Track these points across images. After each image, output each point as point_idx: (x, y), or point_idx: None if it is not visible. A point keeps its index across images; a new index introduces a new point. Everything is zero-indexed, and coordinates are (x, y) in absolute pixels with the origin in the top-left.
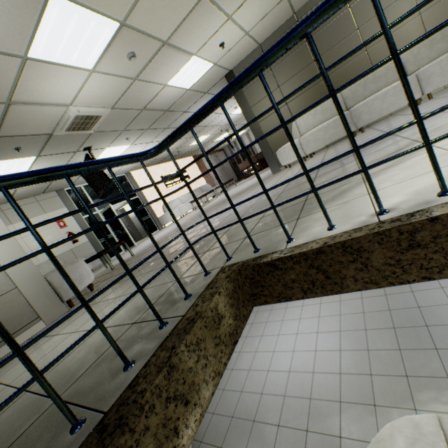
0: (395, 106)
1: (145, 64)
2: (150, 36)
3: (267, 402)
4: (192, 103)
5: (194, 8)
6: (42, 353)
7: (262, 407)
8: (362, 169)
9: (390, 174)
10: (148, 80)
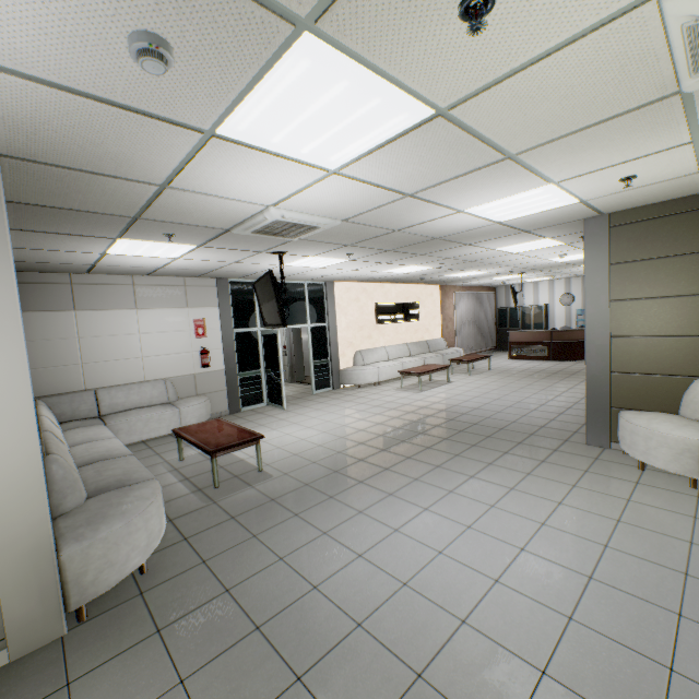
0: None
1: None
2: None
3: (312, 612)
4: None
5: None
6: None
7: (295, 614)
8: None
9: None
10: None
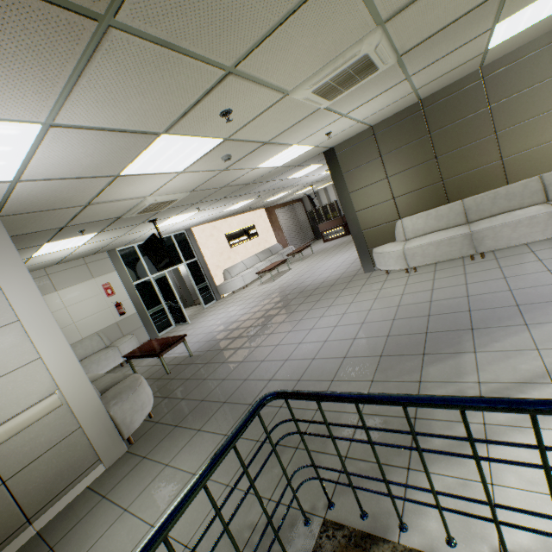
0: (527, 239)
1: (239, 158)
2: (251, 140)
3: None
4: (279, 174)
5: (307, 117)
6: (120, 547)
7: None
8: (493, 521)
9: (517, 453)
10: (238, 168)
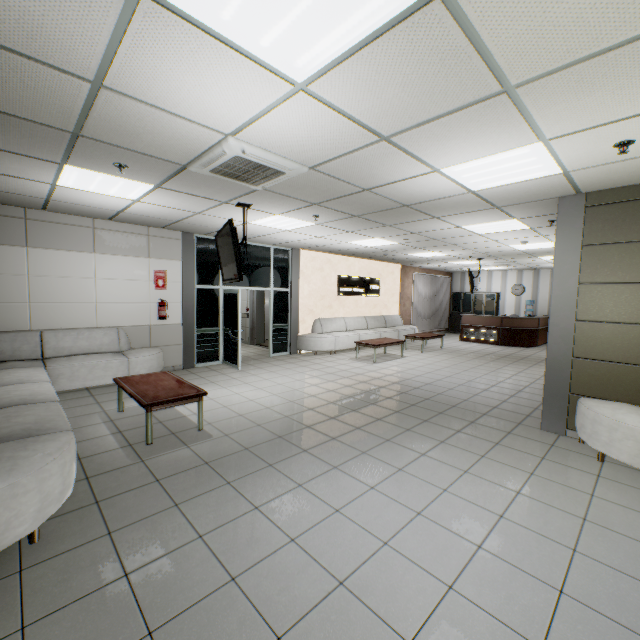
0: None
1: None
2: None
3: (223, 615)
4: None
5: None
6: None
7: (201, 617)
8: None
9: None
10: None
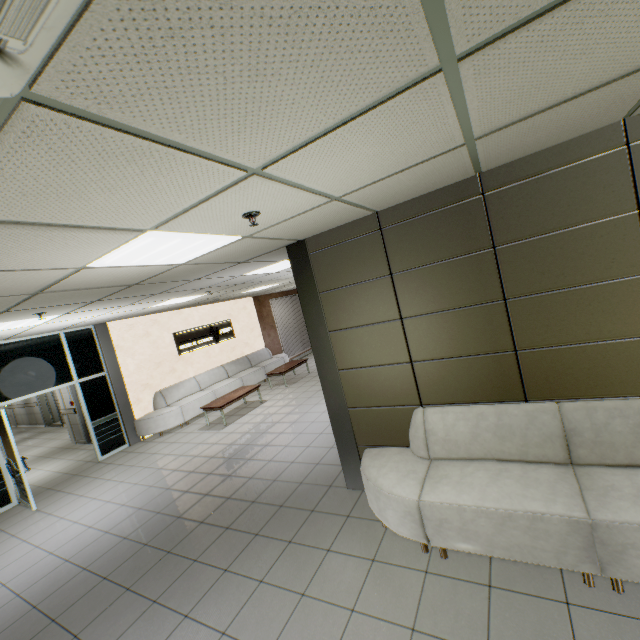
0: None
1: None
2: None
3: None
4: (212, 271)
5: (0, 136)
6: None
7: None
8: None
9: None
10: None
